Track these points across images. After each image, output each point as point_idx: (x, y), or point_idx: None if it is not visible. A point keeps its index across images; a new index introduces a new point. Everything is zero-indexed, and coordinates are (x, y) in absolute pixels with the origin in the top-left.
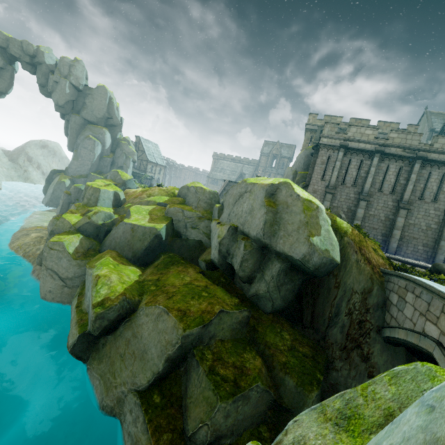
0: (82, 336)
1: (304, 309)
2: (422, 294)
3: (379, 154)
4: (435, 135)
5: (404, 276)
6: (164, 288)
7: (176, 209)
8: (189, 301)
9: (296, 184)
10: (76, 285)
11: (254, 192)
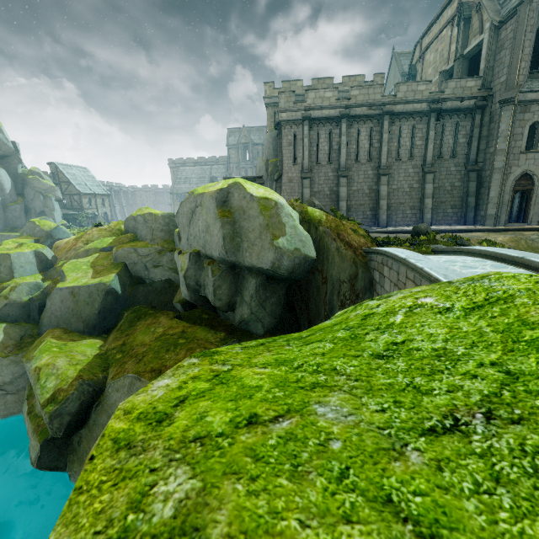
0: (46, 445)
1: (300, 317)
2: (393, 265)
3: (346, 119)
4: (396, 84)
5: (378, 251)
6: (132, 352)
7: (126, 250)
8: (164, 356)
9: (271, 177)
10: (22, 387)
11: (204, 204)
